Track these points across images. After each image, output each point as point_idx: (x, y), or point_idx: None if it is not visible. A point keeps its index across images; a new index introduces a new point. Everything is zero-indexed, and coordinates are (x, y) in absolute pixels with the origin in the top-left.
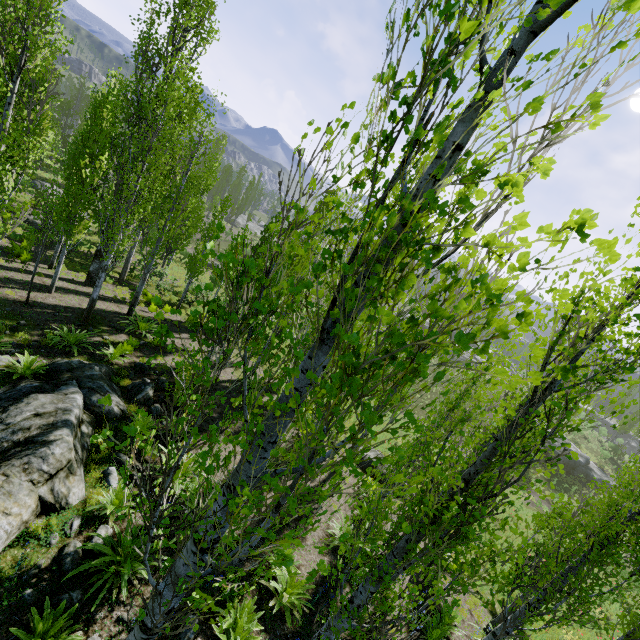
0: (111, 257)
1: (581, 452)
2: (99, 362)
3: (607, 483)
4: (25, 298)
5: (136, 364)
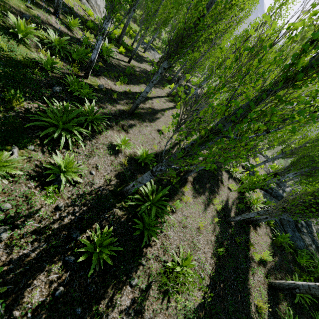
0: None
1: None
2: None
3: None
4: None
5: None
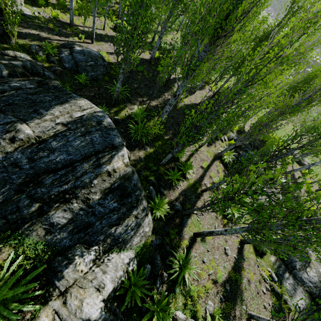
0: None
1: None
2: (232, 132)
3: None
4: (195, 101)
5: (238, 130)
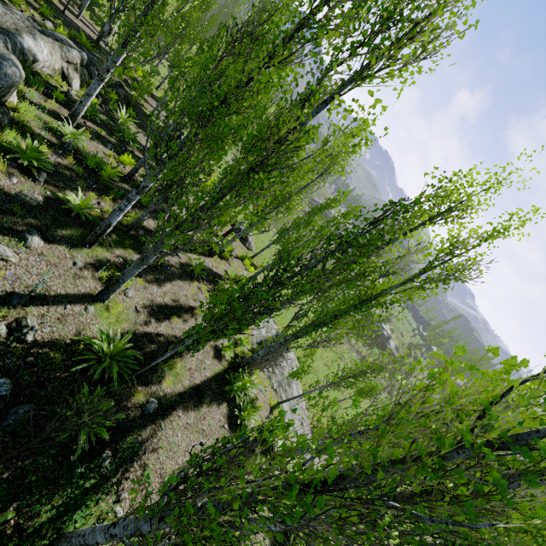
0: (122, 5)
1: (389, 332)
2: None
3: (393, 354)
4: (63, 10)
5: (118, 81)
